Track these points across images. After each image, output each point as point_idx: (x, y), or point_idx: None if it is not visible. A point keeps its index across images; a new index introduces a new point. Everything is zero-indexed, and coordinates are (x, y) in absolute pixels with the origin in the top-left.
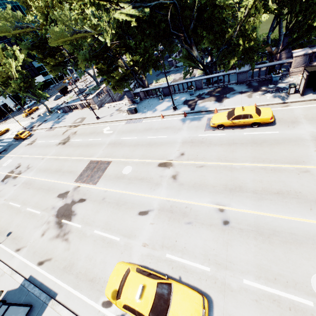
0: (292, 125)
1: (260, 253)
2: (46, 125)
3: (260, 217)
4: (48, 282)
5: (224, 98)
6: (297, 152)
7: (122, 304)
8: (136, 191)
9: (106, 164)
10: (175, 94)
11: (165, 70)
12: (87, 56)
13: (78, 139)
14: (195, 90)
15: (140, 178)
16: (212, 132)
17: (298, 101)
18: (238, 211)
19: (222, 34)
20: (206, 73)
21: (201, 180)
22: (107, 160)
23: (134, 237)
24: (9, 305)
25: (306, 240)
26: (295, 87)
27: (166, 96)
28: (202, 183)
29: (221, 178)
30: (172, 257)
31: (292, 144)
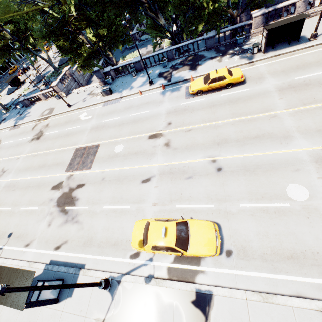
0: (259, 81)
1: (249, 183)
2: (6, 124)
3: (245, 158)
4: (72, 259)
5: (197, 65)
6: (266, 103)
7: (150, 247)
8: (134, 164)
9: (95, 148)
10: (148, 68)
11: (130, 46)
12: (43, 33)
13: (54, 131)
14: (167, 61)
15: (134, 153)
16: (192, 99)
17: (261, 59)
18: (227, 158)
19: None
20: (175, 43)
21: (192, 142)
22: (95, 144)
23: (143, 201)
24: (44, 281)
25: (280, 165)
26: (257, 46)
27: (139, 71)
28: (193, 144)
29: (208, 136)
30: (181, 206)
31: (261, 97)
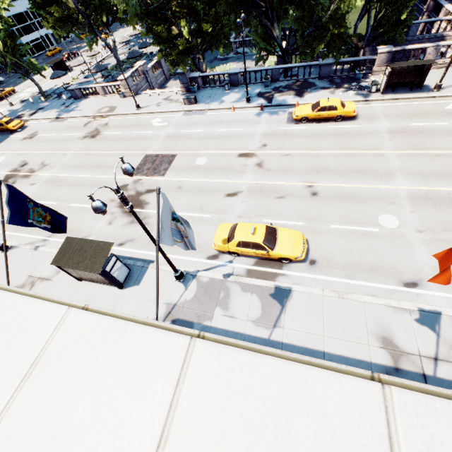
0: (372, 120)
1: (343, 209)
2: (46, 114)
3: (343, 187)
4: (138, 255)
5: (305, 92)
6: (374, 142)
7: (236, 243)
8: (218, 178)
9: (171, 156)
10: (245, 84)
11: (221, 56)
12: (138, 11)
13: (116, 132)
14: (270, 82)
15: (220, 168)
16: (295, 125)
17: (378, 100)
18: (325, 186)
19: (310, 13)
20: (284, 62)
21: (288, 166)
22: (171, 153)
23: (226, 213)
24: (117, 259)
25: (377, 198)
26: (377, 85)
27: (233, 86)
28: (289, 168)
29: (307, 163)
30: (268, 221)
31: (370, 136)
